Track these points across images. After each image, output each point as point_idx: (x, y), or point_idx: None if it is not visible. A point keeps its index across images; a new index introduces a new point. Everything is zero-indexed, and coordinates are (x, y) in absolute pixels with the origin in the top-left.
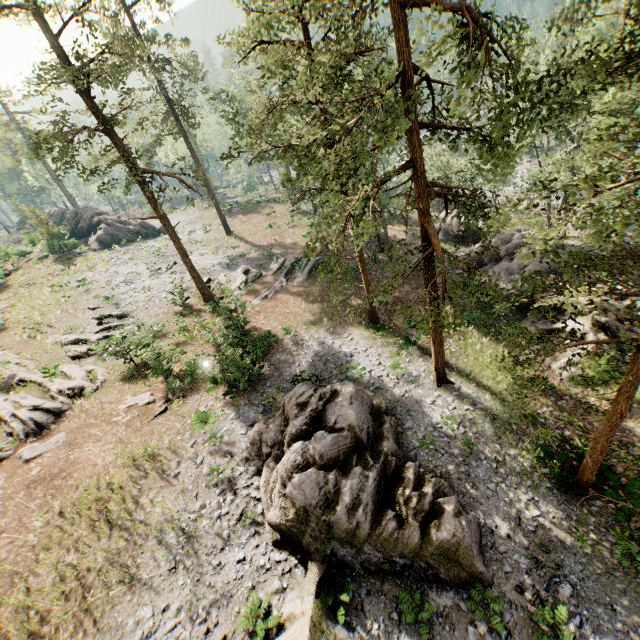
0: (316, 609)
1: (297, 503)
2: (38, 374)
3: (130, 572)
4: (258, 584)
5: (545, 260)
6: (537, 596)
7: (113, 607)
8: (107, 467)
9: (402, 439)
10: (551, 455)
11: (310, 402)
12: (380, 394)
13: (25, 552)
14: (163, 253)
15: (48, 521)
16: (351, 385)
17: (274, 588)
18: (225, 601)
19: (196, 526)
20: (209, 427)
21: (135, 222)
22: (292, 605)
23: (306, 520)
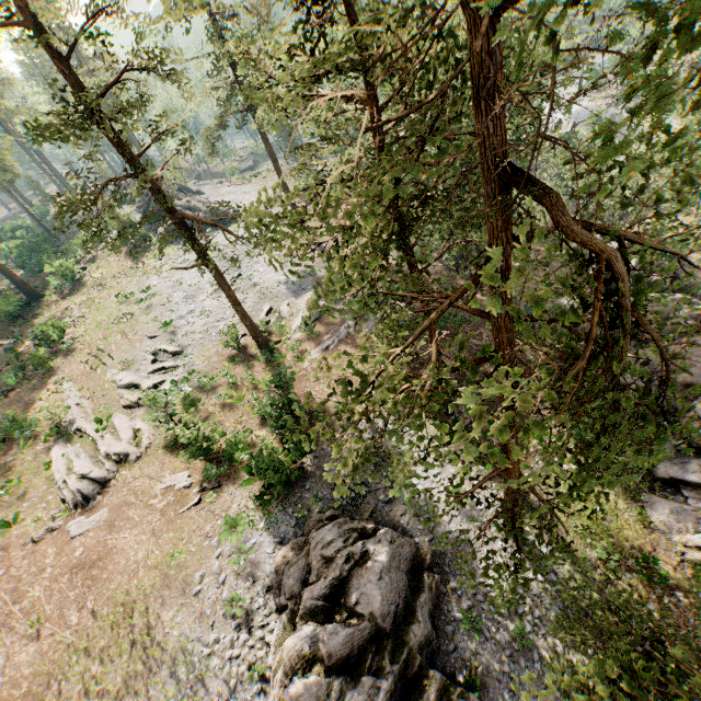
0: None
1: None
2: (93, 423)
3: None
4: None
5: None
6: None
7: None
8: (138, 565)
9: (443, 603)
10: None
11: (336, 557)
12: (430, 529)
13: (61, 650)
14: (230, 255)
15: (82, 618)
16: (386, 548)
17: None
18: None
19: (207, 663)
20: (236, 540)
21: (205, 208)
22: None
23: None
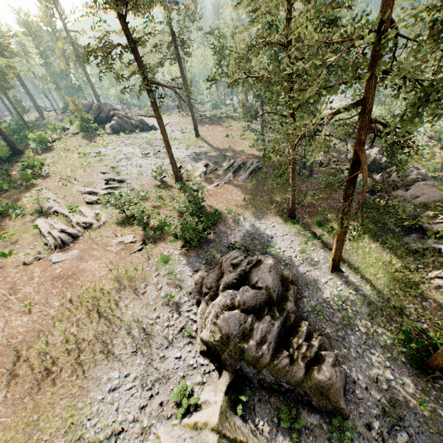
0: (224, 402)
1: (223, 331)
2: (65, 209)
3: (108, 347)
4: (187, 375)
5: (435, 195)
6: (380, 434)
7: (95, 366)
8: (101, 278)
9: (299, 303)
10: (410, 339)
11: (240, 264)
12: (288, 268)
13: (47, 319)
14: (152, 143)
15: (62, 303)
16: (271, 258)
17: (197, 381)
18: (164, 381)
19: (152, 328)
20: (168, 266)
21: (136, 118)
22: (208, 395)
23: (227, 343)
